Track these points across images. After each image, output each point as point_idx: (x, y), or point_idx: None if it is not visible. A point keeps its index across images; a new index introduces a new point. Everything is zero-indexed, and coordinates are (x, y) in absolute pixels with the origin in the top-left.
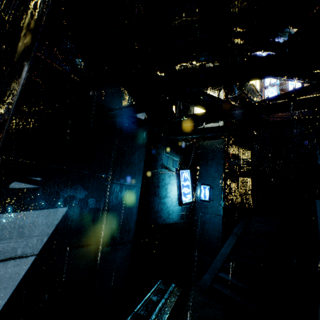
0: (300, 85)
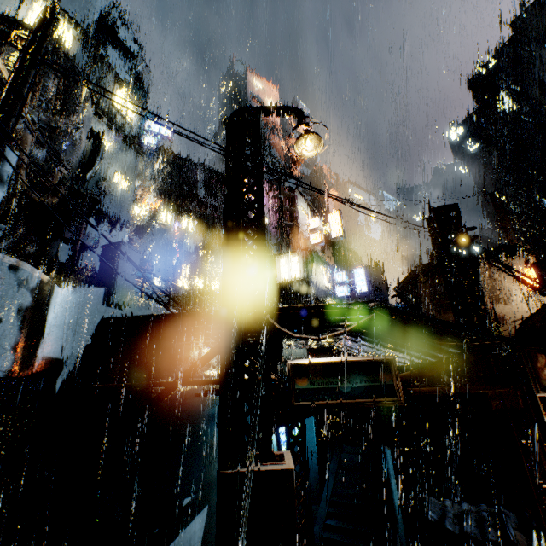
0: (367, 289)
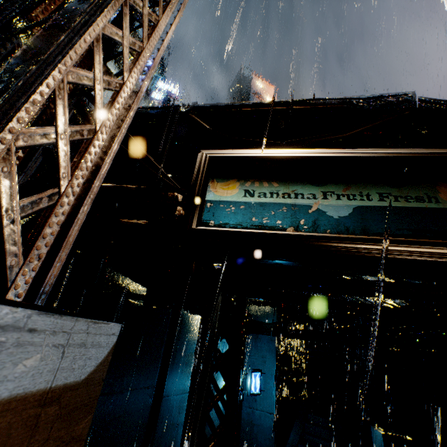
0: None
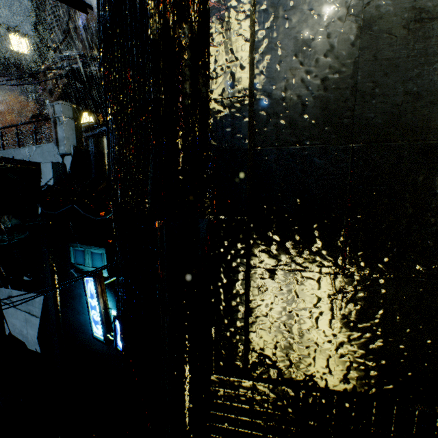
0: None
